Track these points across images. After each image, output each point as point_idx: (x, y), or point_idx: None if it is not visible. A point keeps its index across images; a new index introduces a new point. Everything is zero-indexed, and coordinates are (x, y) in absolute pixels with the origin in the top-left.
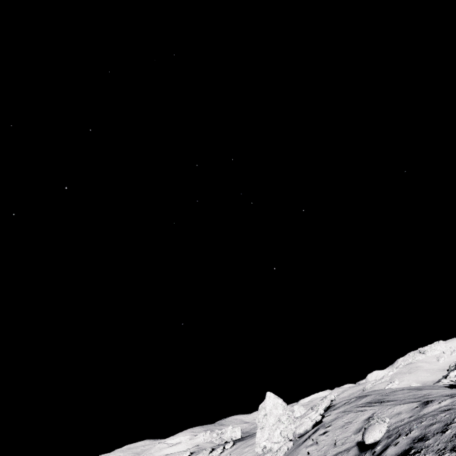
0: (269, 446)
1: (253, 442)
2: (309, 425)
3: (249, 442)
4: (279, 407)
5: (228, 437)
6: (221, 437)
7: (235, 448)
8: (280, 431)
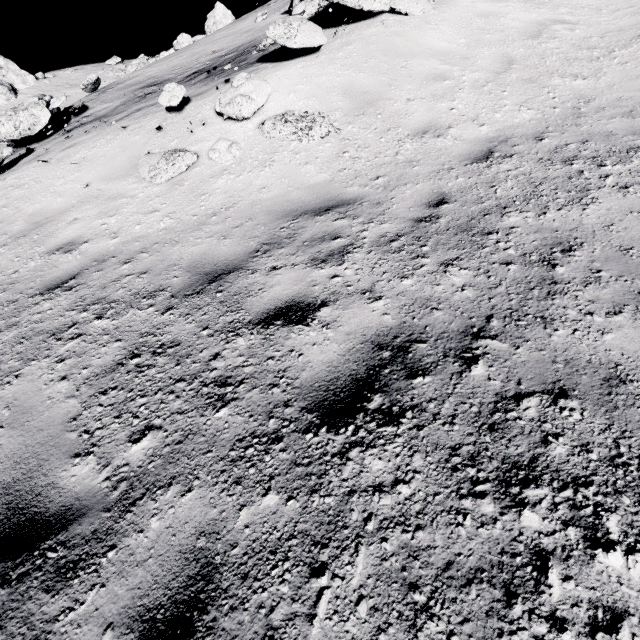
0: None
1: None
2: None
3: None
4: (229, 18)
5: None
6: None
7: None
8: None
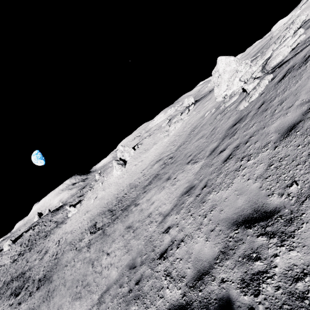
0: (230, 93)
1: (209, 98)
2: (287, 52)
3: (206, 100)
4: (232, 63)
5: (186, 104)
6: (182, 106)
7: (196, 107)
8: (239, 79)
